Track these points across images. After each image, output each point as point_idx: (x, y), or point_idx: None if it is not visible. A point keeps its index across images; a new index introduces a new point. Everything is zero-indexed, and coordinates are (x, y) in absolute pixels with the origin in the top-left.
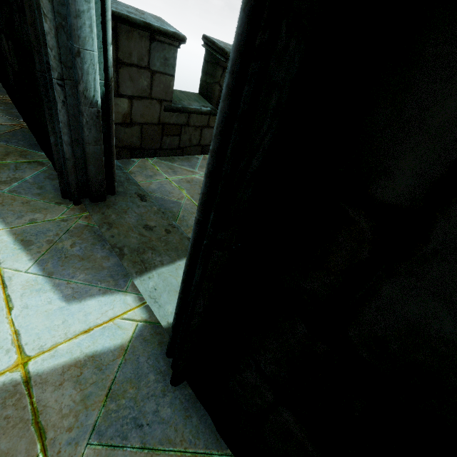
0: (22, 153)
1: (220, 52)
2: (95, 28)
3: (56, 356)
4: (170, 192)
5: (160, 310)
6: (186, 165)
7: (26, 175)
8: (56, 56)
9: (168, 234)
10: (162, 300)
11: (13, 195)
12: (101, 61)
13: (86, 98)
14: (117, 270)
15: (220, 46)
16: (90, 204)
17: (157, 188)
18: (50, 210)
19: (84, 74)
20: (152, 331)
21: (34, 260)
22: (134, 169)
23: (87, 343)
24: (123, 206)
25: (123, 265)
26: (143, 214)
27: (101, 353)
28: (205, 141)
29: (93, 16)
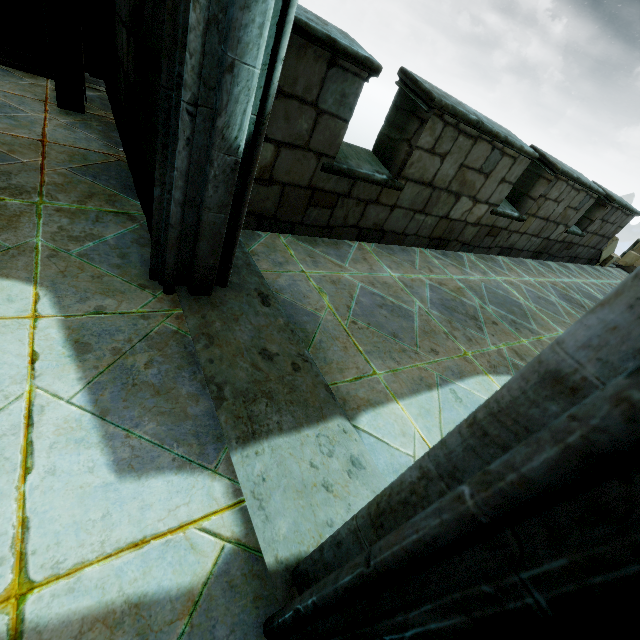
0: (110, 198)
1: (423, 96)
2: (267, 30)
3: (76, 591)
4: (305, 295)
5: (266, 527)
6: (332, 254)
7: (108, 232)
8: (196, 67)
9: (295, 372)
10: (272, 505)
11: (82, 261)
12: (260, 85)
13: (223, 139)
14: (207, 424)
15: (425, 87)
16: (187, 297)
17: (287, 285)
18: (128, 295)
19: (231, 102)
20: (246, 568)
21: (86, 382)
22: (258, 248)
23: (134, 571)
24: (234, 309)
25: (219, 419)
26: (262, 328)
27: (152, 599)
28: (366, 222)
29: (269, 10)
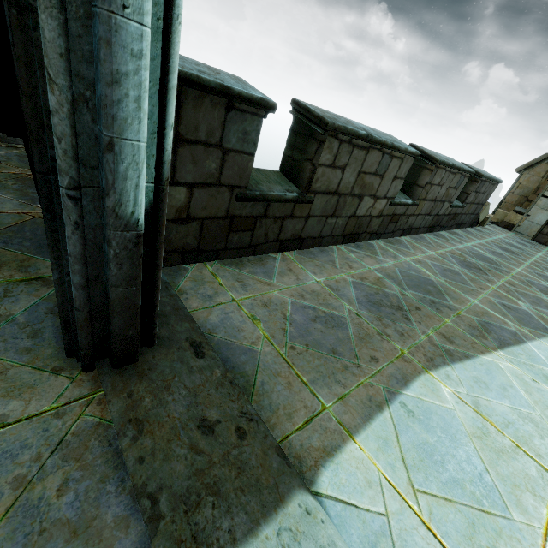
0: (22, 264)
1: (317, 122)
2: (146, 101)
3: None
4: (239, 328)
5: None
6: (259, 272)
7: (18, 307)
8: (68, 150)
9: (241, 441)
10: None
11: None
12: (152, 153)
13: (117, 217)
14: None
15: (317, 114)
16: (110, 373)
17: (219, 321)
18: (38, 388)
19: (118, 179)
20: None
21: None
22: (186, 285)
23: None
24: (165, 373)
25: None
26: (197, 390)
27: None
28: (285, 234)
29: (144, 81)
